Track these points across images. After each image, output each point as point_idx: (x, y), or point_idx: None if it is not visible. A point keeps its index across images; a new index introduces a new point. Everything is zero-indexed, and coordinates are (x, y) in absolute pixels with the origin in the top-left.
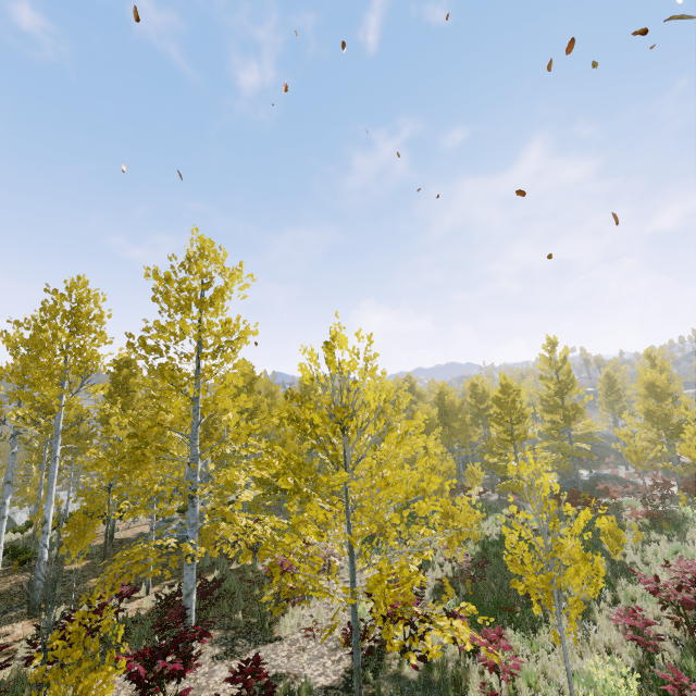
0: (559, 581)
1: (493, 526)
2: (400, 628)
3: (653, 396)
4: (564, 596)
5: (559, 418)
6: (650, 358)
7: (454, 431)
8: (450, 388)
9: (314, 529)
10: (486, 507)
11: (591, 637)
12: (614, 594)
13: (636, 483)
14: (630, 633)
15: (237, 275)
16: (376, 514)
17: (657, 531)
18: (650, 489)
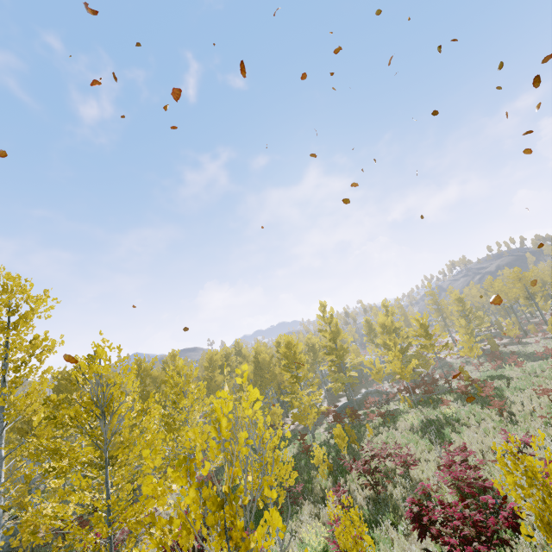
0: (263, 481)
1: (291, 450)
2: (129, 546)
3: (385, 332)
4: (317, 489)
5: (334, 357)
6: (385, 306)
7: (267, 381)
8: (263, 348)
9: (80, 494)
10: (293, 435)
11: (321, 514)
12: (346, 478)
13: (390, 392)
14: (334, 502)
15: (42, 300)
16: (135, 470)
17: (384, 425)
18: (393, 395)
